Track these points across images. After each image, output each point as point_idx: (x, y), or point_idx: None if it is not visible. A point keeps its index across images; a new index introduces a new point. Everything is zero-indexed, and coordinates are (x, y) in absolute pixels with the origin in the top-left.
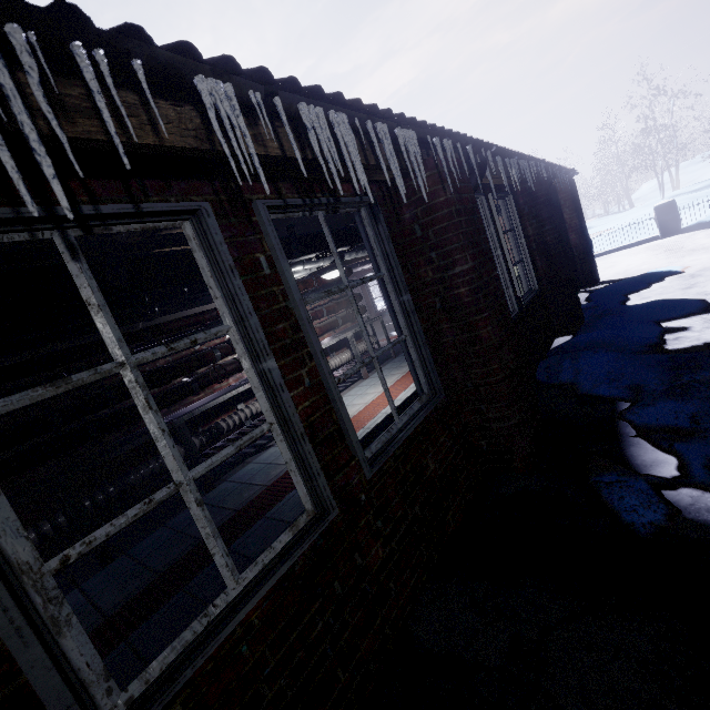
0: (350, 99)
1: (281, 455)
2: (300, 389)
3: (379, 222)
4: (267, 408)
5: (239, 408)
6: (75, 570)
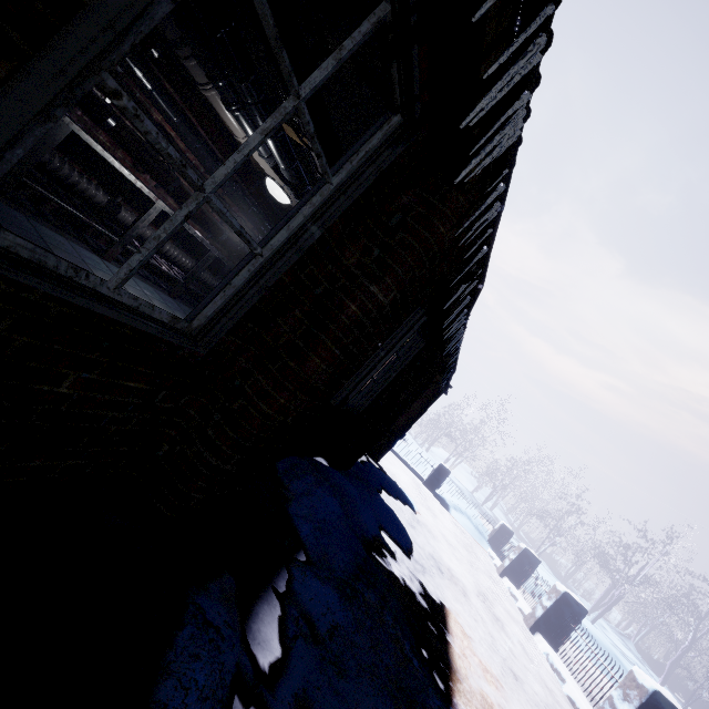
0: None
1: None
2: None
3: (394, 148)
4: None
5: None
6: None
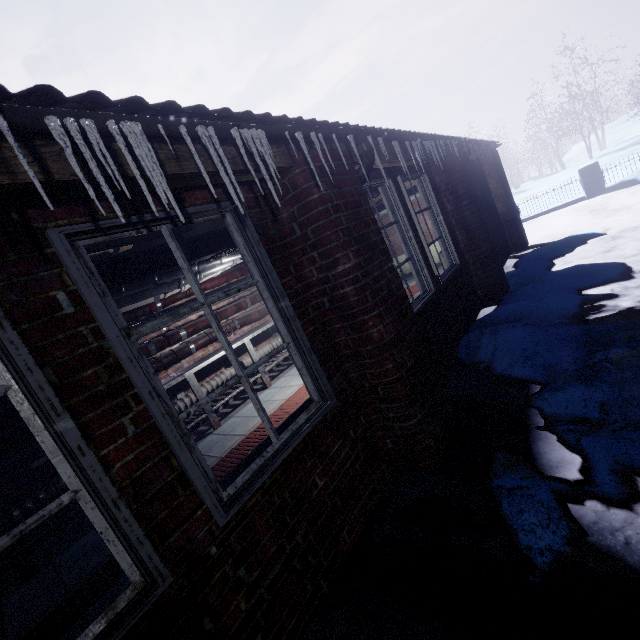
0: (160, 102)
1: (214, 445)
2: (119, 442)
3: (246, 227)
4: (70, 474)
5: (179, 398)
6: (5, 581)
